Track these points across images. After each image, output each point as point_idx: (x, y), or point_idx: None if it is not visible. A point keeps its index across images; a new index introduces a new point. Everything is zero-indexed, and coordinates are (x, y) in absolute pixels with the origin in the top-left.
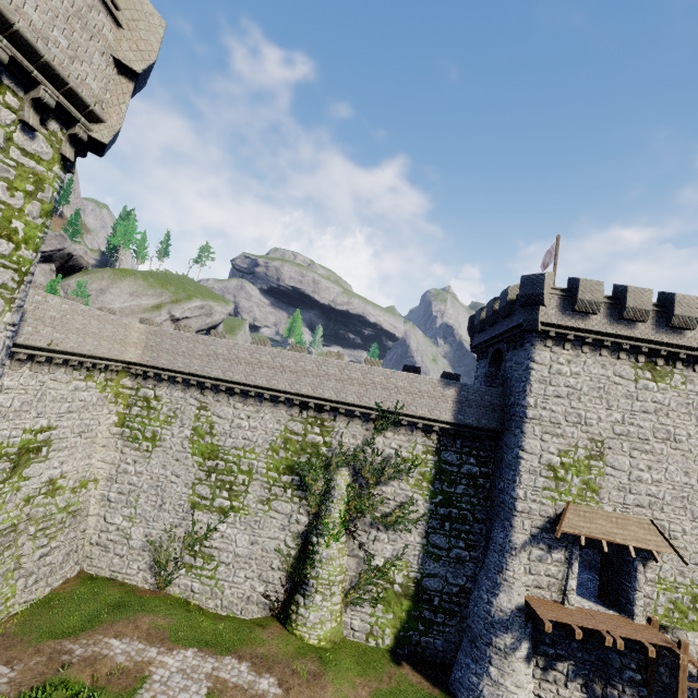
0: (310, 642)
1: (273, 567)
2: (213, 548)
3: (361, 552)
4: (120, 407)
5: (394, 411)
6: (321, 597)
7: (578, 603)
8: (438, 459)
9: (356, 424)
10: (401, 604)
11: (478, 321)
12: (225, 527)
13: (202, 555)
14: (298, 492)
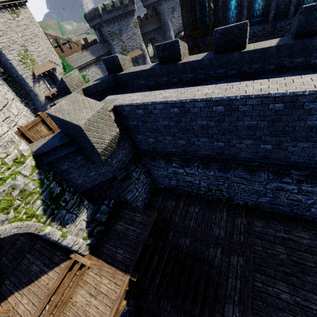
0: None
1: None
2: None
3: None
4: None
5: None
6: None
7: (53, 90)
8: None
9: None
10: None
11: None
12: None
13: None
14: None
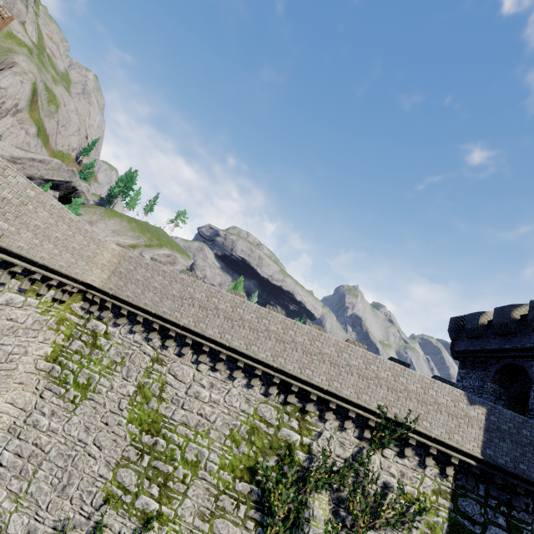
0: None
1: None
2: None
3: None
4: (60, 336)
5: (401, 423)
6: None
7: None
8: (454, 507)
9: (346, 428)
10: None
11: (474, 325)
12: None
13: None
14: (254, 512)
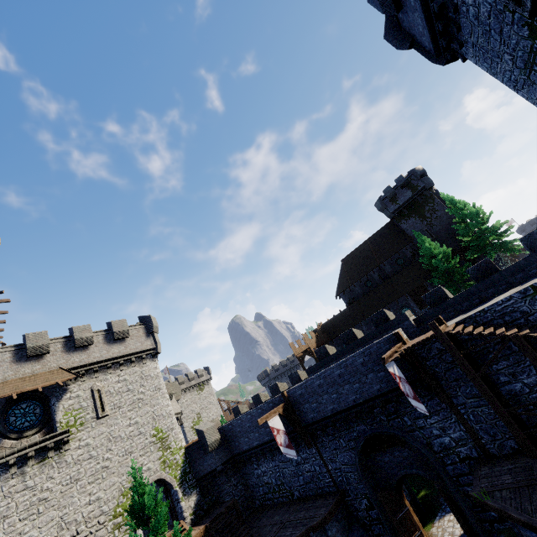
0: None
1: None
2: None
3: None
4: None
5: None
6: None
7: None
8: None
9: None
10: None
11: None
12: None
13: None
14: None
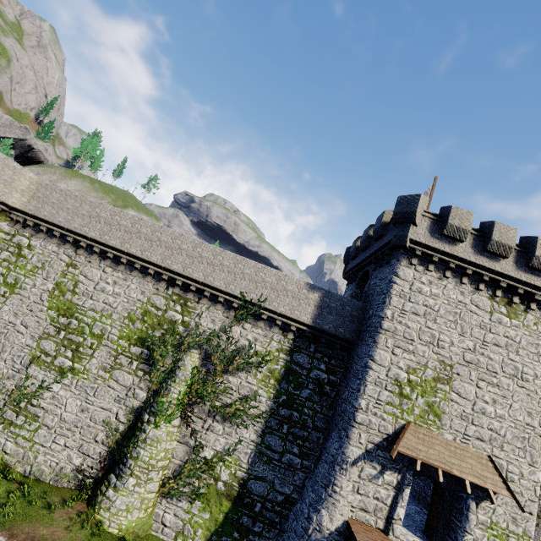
0: (108, 531)
1: (96, 440)
2: (39, 407)
3: (192, 440)
4: None
5: (256, 303)
6: (135, 480)
7: (403, 536)
8: (290, 359)
9: (217, 310)
10: (221, 505)
11: (353, 247)
12: (59, 388)
13: (26, 413)
14: (144, 366)
